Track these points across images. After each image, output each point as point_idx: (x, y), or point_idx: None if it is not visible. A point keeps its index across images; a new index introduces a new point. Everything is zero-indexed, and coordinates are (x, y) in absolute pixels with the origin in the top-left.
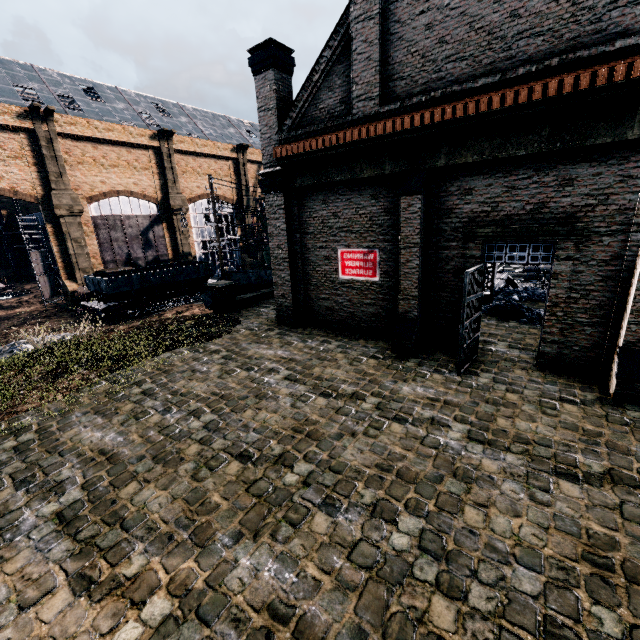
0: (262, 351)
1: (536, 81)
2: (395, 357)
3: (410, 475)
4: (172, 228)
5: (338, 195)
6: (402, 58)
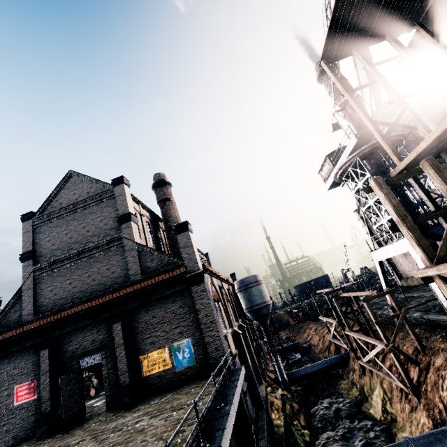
0: None
1: (79, 305)
2: (35, 442)
3: None
4: None
5: (16, 357)
6: (43, 300)
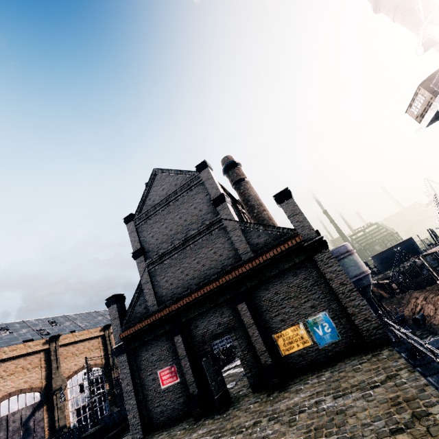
0: None
1: (197, 291)
2: (195, 422)
3: None
4: (51, 407)
5: (152, 345)
6: (161, 290)
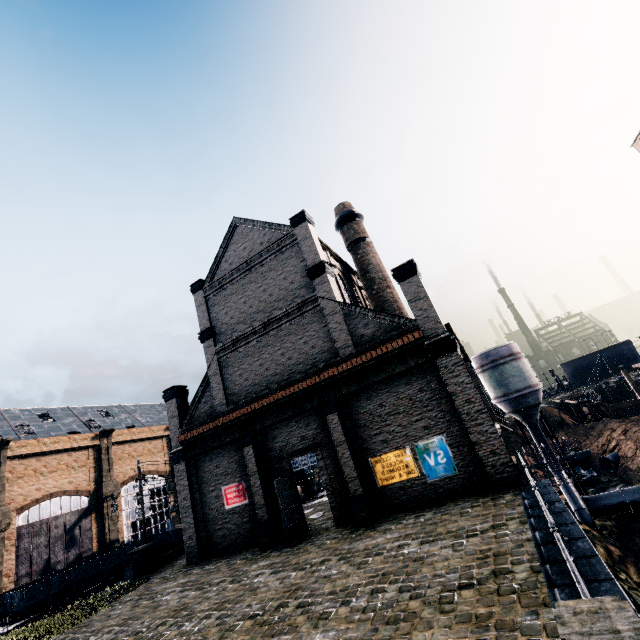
0: (168, 585)
1: (278, 392)
2: (260, 553)
3: (229, 599)
4: (101, 516)
5: (217, 454)
6: (233, 387)
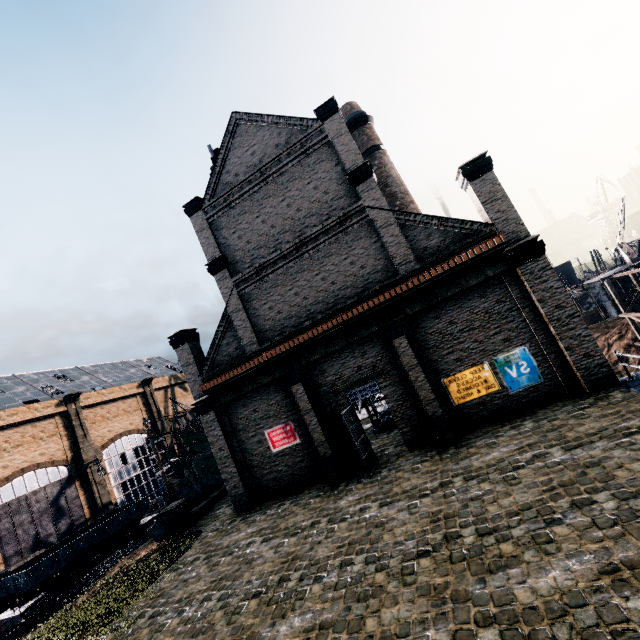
0: (235, 537)
1: (327, 321)
2: (331, 488)
3: (355, 540)
4: (86, 483)
5: (252, 398)
6: (263, 322)
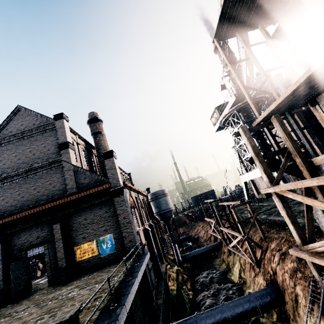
0: None
1: (26, 211)
2: None
3: None
4: None
5: None
6: None
